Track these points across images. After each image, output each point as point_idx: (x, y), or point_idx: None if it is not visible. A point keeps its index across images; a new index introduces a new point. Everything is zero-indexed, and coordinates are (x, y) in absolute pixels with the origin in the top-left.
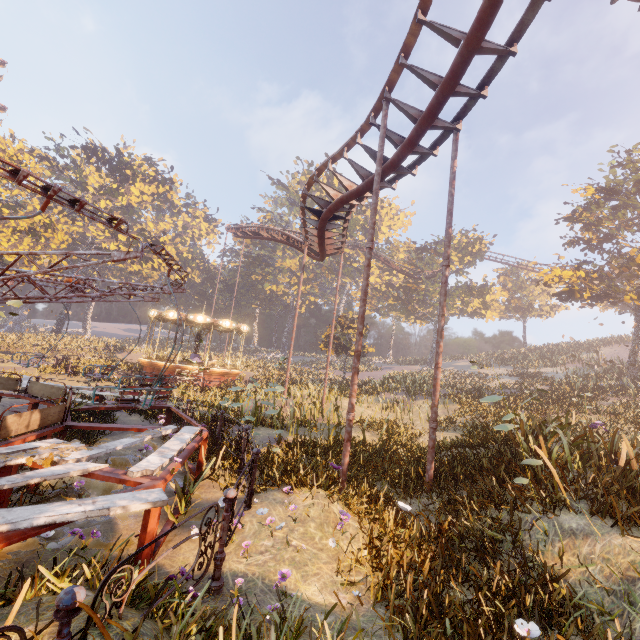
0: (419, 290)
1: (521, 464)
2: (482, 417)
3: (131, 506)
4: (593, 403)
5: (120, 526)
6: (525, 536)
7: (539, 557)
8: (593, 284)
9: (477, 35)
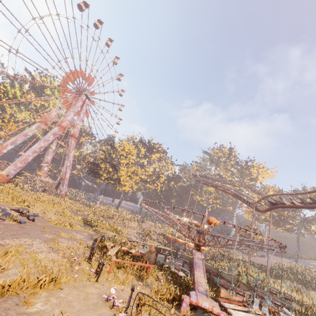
0: (287, 216)
1: None
2: None
3: None
4: None
5: None
6: None
7: None
8: None
9: None
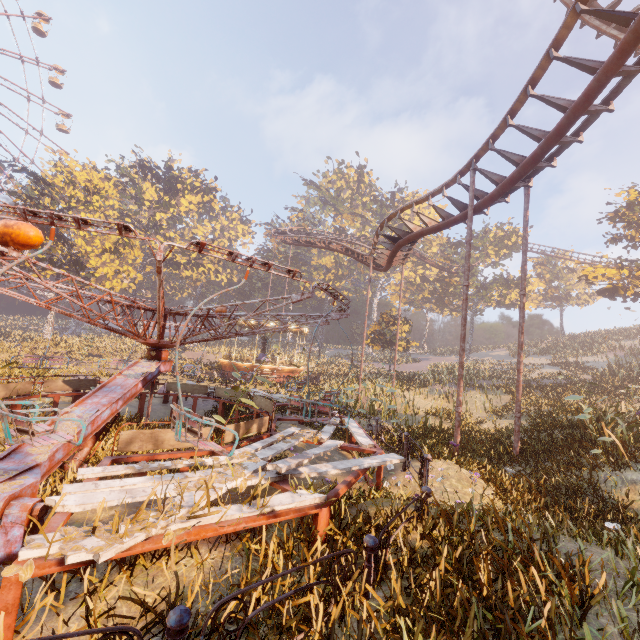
0: (456, 284)
1: (590, 442)
2: (537, 406)
3: (393, 461)
4: (637, 392)
5: (333, 480)
6: (601, 485)
7: (612, 497)
8: (636, 279)
9: (556, 139)
